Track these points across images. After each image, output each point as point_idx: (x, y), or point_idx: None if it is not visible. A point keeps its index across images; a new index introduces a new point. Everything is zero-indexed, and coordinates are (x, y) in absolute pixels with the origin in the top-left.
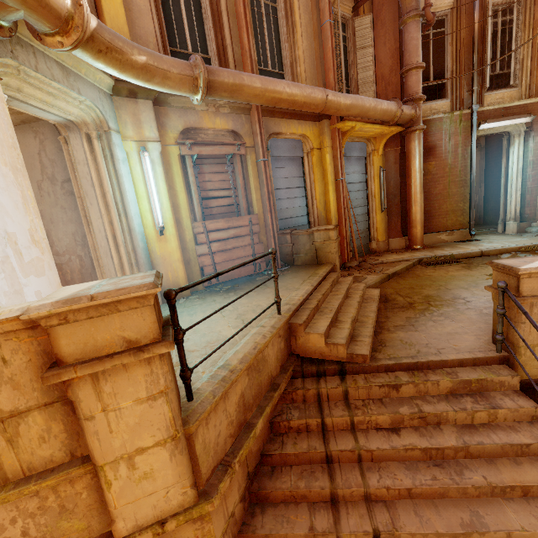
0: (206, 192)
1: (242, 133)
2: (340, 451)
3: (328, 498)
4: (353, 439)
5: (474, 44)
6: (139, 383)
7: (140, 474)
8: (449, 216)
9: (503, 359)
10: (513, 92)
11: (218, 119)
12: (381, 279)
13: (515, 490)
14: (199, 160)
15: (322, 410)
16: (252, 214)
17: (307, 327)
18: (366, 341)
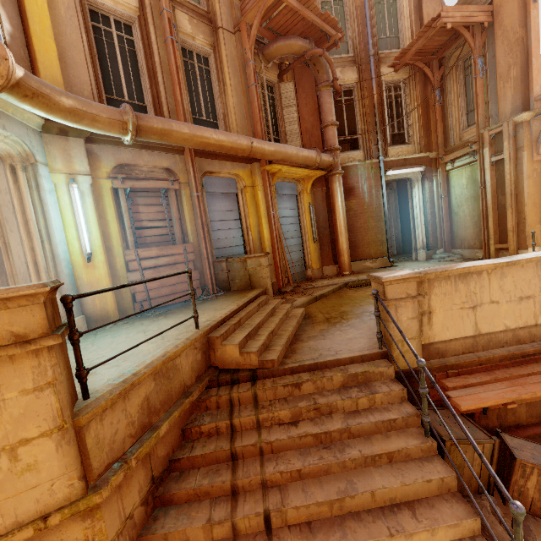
0: (140, 223)
1: (176, 170)
2: (243, 447)
3: (229, 491)
4: (257, 435)
5: (375, 110)
6: (25, 375)
7: (23, 466)
8: (371, 246)
9: (383, 354)
10: (409, 148)
11: (152, 158)
12: (308, 300)
13: (382, 458)
14: (133, 193)
15: (232, 413)
16: (187, 243)
17: (225, 340)
18: (278, 349)
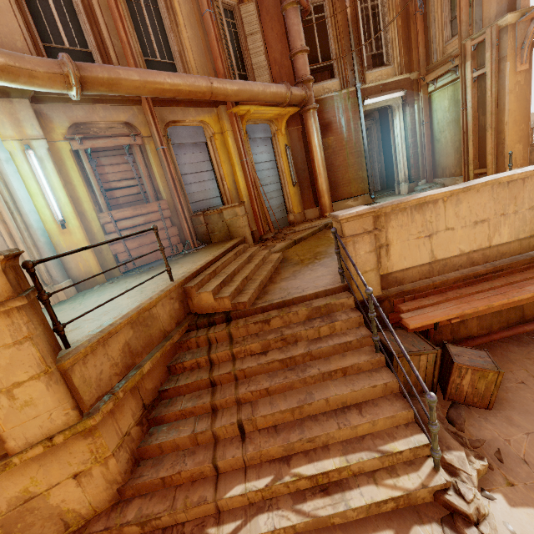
0: (108, 184)
1: (136, 124)
2: (220, 375)
3: (210, 409)
4: (232, 365)
5: (349, 28)
6: (3, 332)
7: (22, 403)
8: (352, 184)
9: (345, 287)
10: (388, 70)
11: (107, 112)
12: (287, 245)
13: (338, 372)
14: (95, 154)
15: (210, 350)
16: (160, 200)
17: (200, 289)
18: (250, 292)
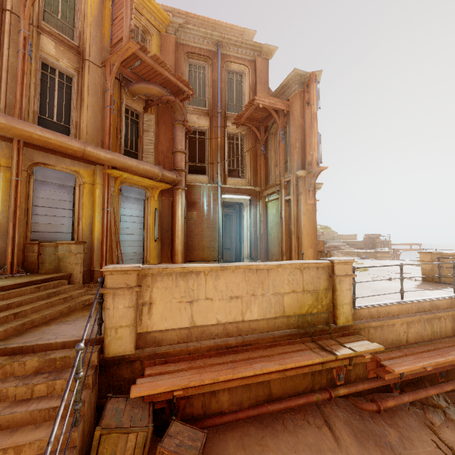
0: None
1: None
2: None
3: None
4: None
5: (218, 150)
6: None
7: None
8: (205, 250)
9: (99, 340)
10: (243, 181)
11: None
12: None
13: (8, 452)
14: None
15: None
16: None
17: None
18: None
